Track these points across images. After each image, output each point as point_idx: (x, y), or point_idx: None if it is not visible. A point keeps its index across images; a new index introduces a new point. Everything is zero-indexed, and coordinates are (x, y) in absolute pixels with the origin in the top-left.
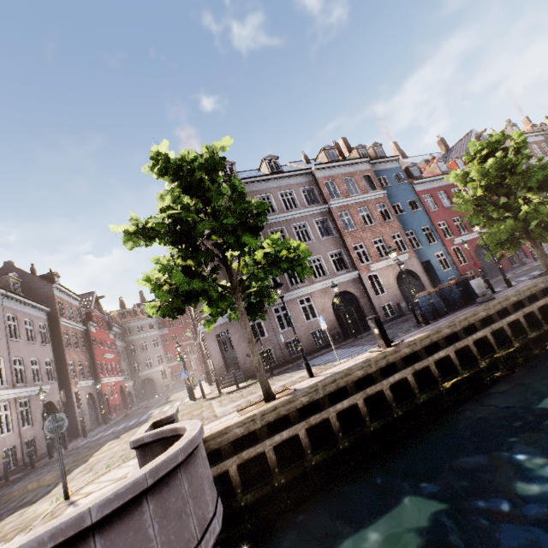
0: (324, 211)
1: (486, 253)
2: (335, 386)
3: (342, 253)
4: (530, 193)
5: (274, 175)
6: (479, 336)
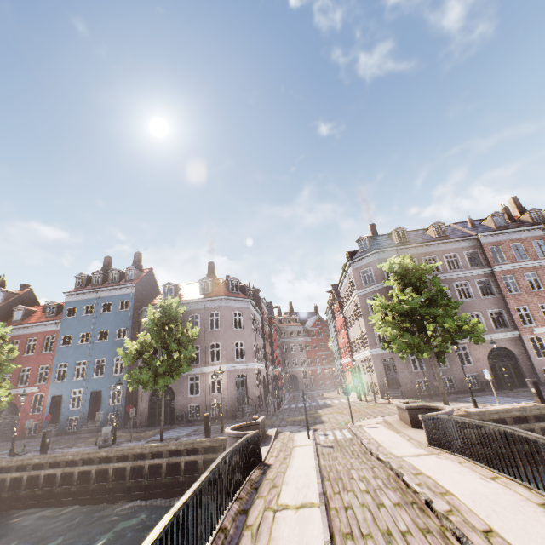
0: (487, 273)
1: None
2: (497, 416)
3: (503, 312)
4: None
5: (440, 241)
6: None
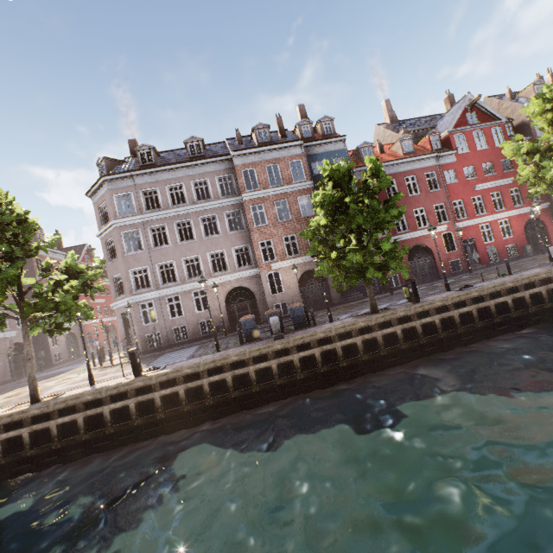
0: (238, 203)
1: (426, 254)
2: (65, 405)
3: (249, 248)
4: (353, 235)
5: (188, 163)
6: (216, 379)
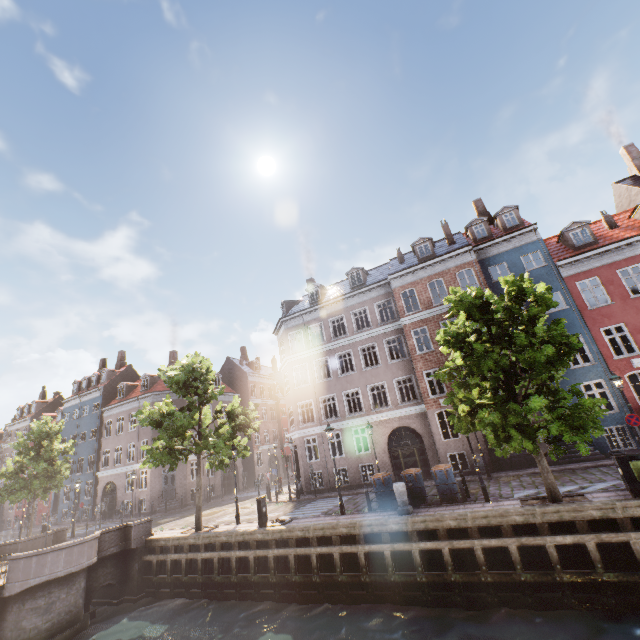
0: (398, 328)
1: None
2: (208, 540)
3: (413, 379)
4: (488, 383)
5: (347, 295)
6: (323, 551)
